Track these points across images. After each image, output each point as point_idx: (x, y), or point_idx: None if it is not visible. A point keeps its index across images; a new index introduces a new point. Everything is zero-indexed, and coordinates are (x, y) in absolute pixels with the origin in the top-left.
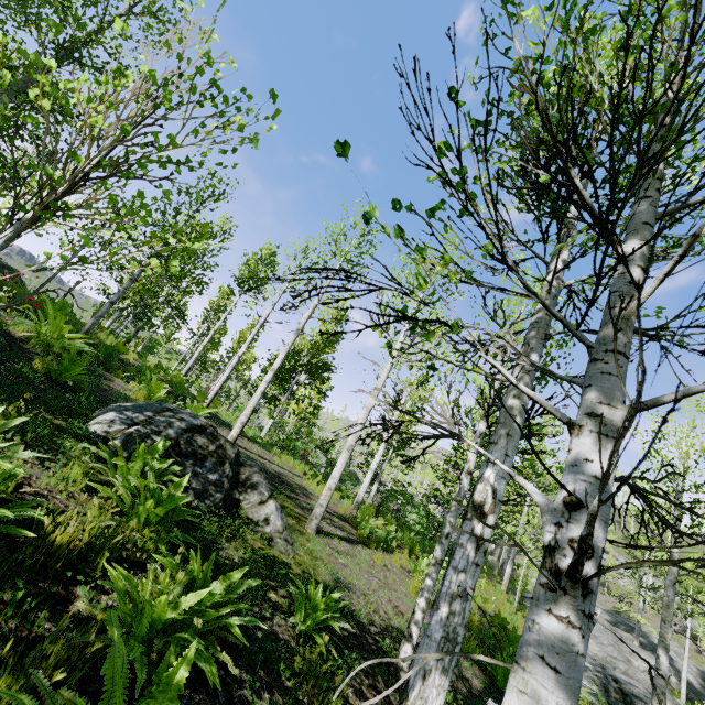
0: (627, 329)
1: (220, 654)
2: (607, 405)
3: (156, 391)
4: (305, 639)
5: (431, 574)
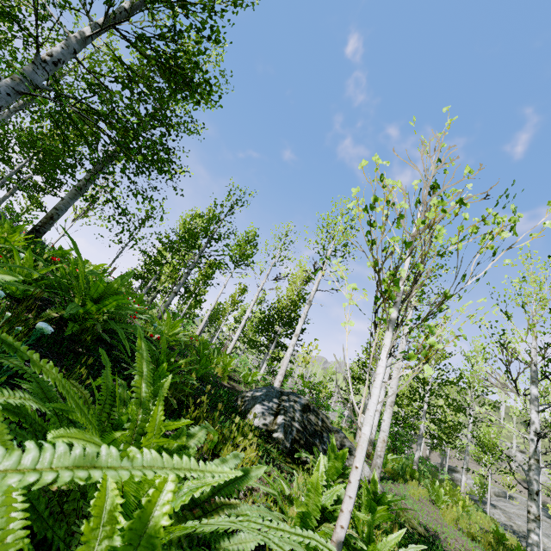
0: None
1: None
2: None
3: (229, 365)
4: None
5: (534, 529)
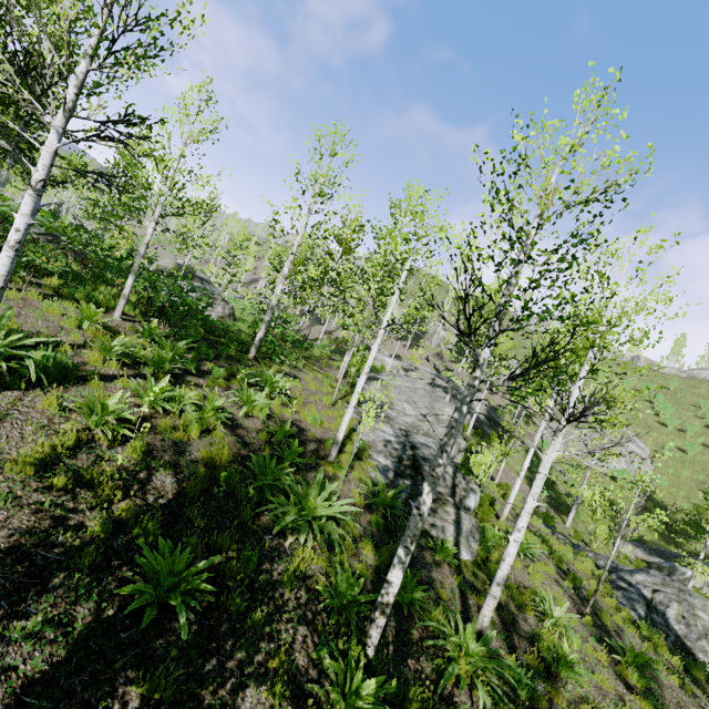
0: None
1: None
2: None
3: None
4: None
5: None
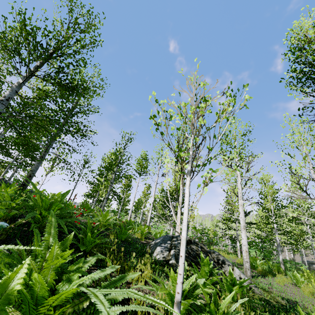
0: None
1: None
2: None
3: (144, 230)
4: None
5: None
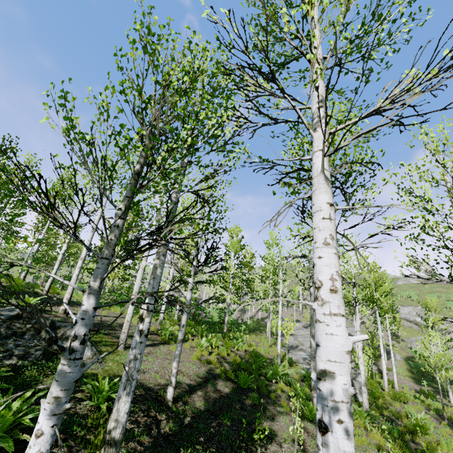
0: (108, 247)
1: (22, 436)
2: (94, 281)
3: None
4: (97, 409)
5: (177, 348)
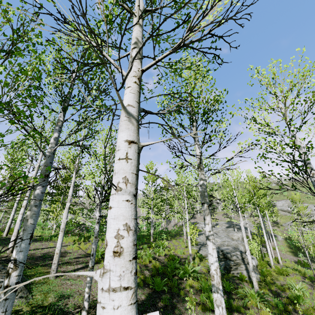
0: None
1: None
2: None
3: None
4: None
5: None
